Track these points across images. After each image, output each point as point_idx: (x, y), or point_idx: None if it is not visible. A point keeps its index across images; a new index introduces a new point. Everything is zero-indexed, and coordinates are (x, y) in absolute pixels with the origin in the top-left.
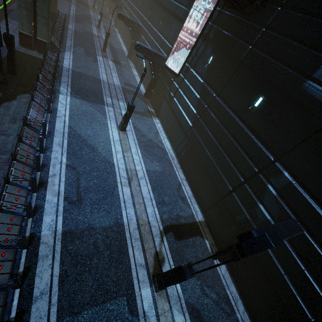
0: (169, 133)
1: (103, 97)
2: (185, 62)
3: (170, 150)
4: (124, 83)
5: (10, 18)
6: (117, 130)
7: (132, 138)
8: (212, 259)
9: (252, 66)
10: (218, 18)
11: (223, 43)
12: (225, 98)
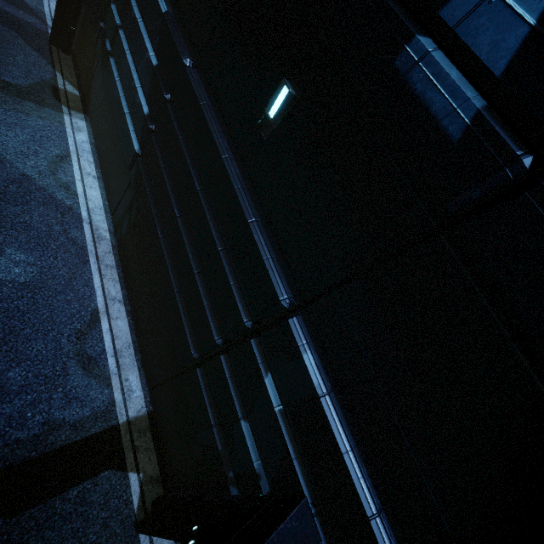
0: (104, 163)
1: None
2: None
3: (95, 214)
4: None
5: None
6: None
7: None
8: (135, 529)
9: None
10: None
11: None
12: (209, 78)
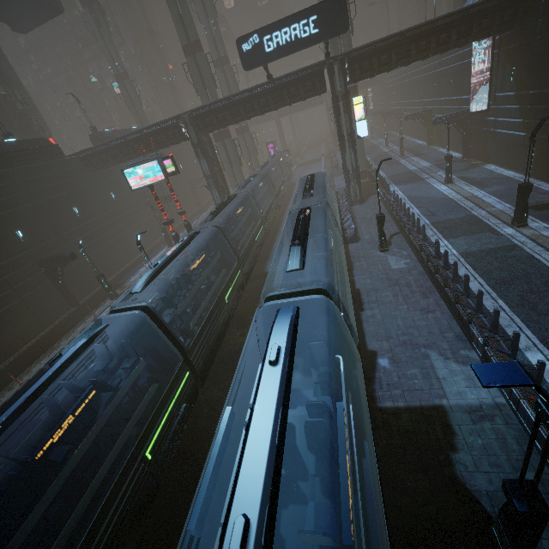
0: (508, 163)
1: (420, 177)
2: (488, 95)
3: (515, 175)
4: (434, 162)
5: (335, 177)
6: (444, 185)
7: (462, 184)
8: None
9: (546, 47)
10: (501, 43)
11: (515, 53)
12: (541, 86)
